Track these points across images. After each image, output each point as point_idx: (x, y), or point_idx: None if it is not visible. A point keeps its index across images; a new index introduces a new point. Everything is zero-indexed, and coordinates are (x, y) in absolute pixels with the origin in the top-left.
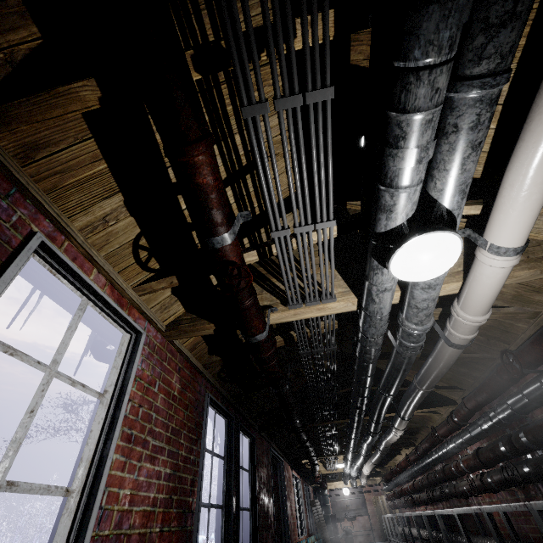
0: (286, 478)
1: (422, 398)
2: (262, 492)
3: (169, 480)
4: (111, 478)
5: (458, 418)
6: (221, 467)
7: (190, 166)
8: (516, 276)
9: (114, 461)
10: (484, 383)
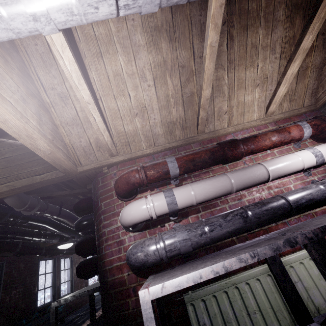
0: None
1: None
2: None
3: (23, 291)
4: (2, 299)
5: None
6: (52, 275)
7: (0, 250)
8: None
9: (2, 295)
10: None
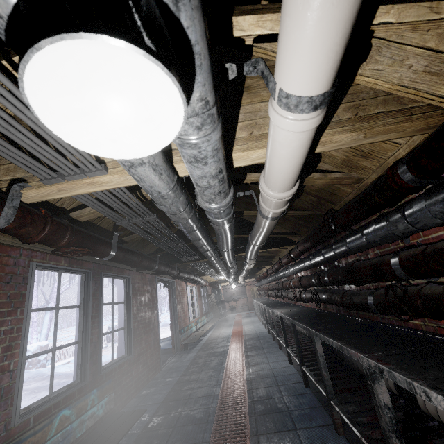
0: (178, 291)
1: (256, 249)
2: (142, 311)
3: None
4: None
5: (293, 255)
6: (79, 312)
7: None
8: (335, 141)
9: None
10: (310, 235)
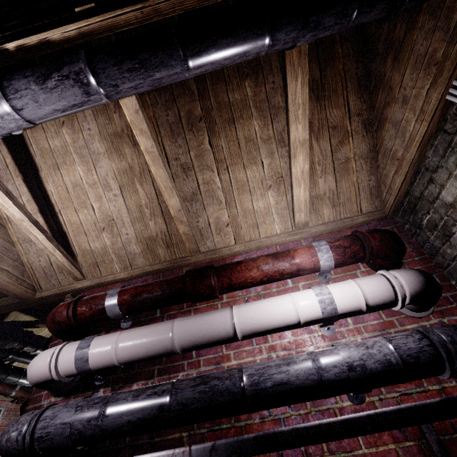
0: None
1: None
2: None
3: None
4: None
5: None
6: None
7: None
8: None
9: None
10: None
